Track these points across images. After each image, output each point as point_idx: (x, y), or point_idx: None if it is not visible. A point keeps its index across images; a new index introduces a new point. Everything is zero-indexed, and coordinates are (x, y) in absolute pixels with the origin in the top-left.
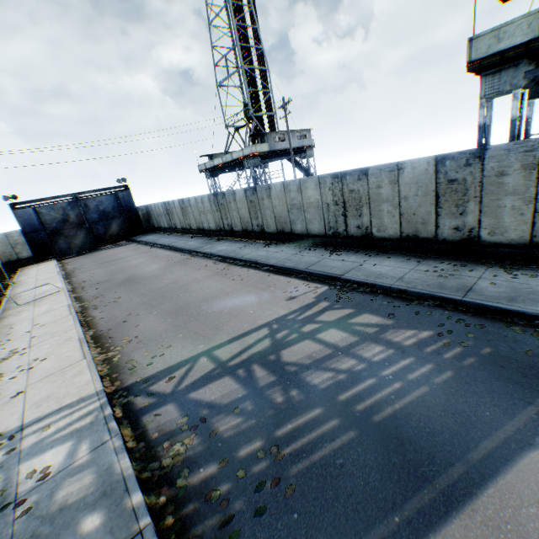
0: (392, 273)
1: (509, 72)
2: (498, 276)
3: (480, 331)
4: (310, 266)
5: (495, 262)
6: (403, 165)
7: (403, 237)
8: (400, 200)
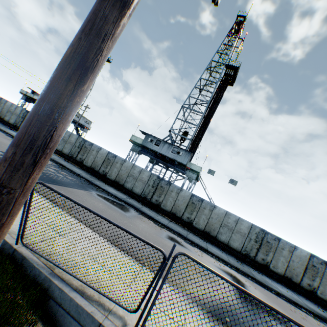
0: (80, 172)
1: (137, 148)
2: (103, 183)
3: (88, 184)
4: (55, 158)
5: (106, 182)
6: (102, 148)
7: (91, 167)
8: (96, 157)
